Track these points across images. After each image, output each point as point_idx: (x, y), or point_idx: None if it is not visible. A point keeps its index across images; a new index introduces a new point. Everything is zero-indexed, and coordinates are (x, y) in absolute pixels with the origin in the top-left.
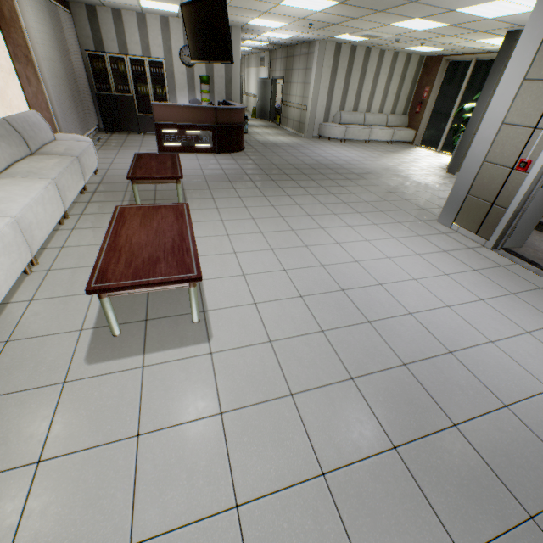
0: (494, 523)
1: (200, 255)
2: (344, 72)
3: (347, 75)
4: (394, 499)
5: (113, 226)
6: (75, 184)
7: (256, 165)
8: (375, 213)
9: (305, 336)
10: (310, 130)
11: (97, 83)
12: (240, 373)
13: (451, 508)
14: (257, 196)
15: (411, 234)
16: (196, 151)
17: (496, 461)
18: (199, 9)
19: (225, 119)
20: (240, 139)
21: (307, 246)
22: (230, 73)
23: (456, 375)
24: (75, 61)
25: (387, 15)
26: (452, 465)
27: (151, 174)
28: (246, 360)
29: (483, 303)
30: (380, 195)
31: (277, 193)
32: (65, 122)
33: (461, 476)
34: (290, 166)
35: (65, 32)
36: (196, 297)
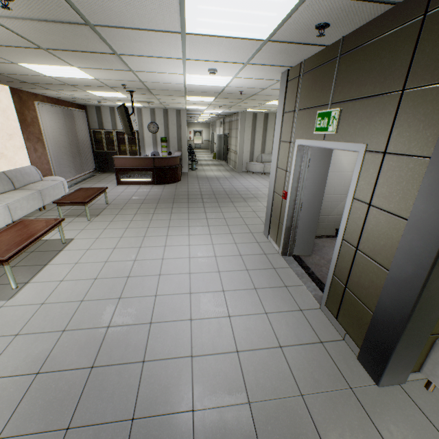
0: (41, 426)
1: (65, 250)
2: (261, 129)
3: (264, 131)
4: (1, 400)
5: (2, 230)
6: (31, 206)
7: (174, 192)
8: (221, 226)
9: (68, 302)
10: (240, 167)
11: (97, 145)
12: (3, 319)
13: (26, 412)
14: (148, 213)
15: (230, 242)
16: (142, 183)
17: (91, 392)
18: (121, 110)
19: (160, 164)
20: (174, 175)
21: (141, 247)
22: (180, 135)
23: (135, 337)
24: (81, 135)
25: (253, 100)
26: (59, 389)
27: (70, 200)
28: (16, 312)
29: (221, 293)
30: (242, 213)
31: (165, 211)
32: (60, 169)
33: (56, 396)
34: (198, 193)
35: (77, 122)
36: (9, 272)
